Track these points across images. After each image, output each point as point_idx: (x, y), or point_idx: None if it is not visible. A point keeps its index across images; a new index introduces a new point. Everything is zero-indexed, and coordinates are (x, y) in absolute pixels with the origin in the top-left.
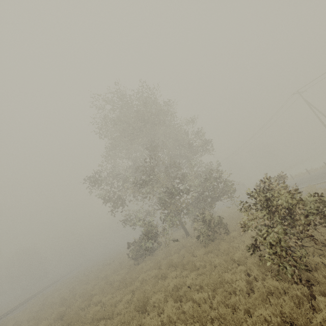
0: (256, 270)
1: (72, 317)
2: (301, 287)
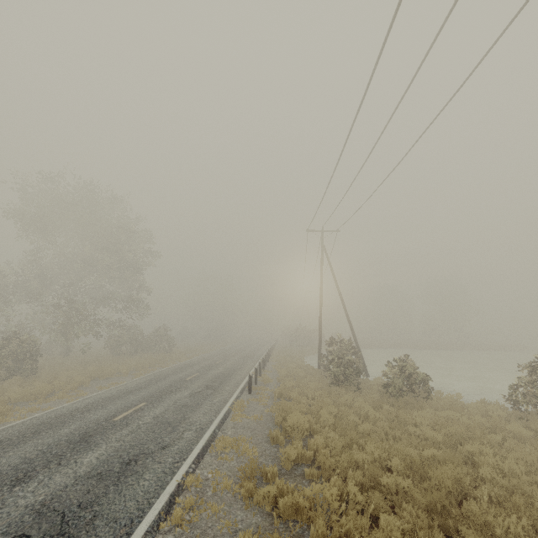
0: None
1: None
2: None
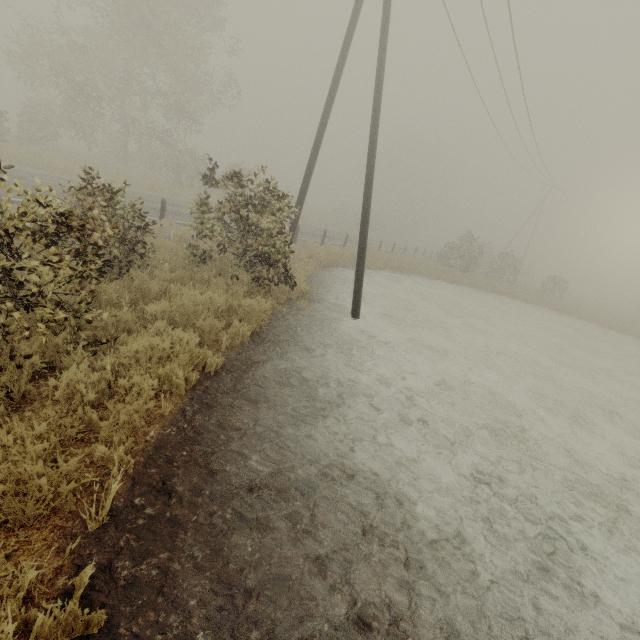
0: None
1: None
2: None
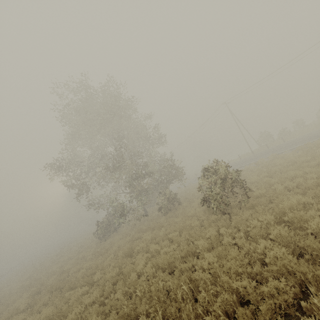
0: (203, 216)
1: (58, 284)
2: (226, 215)
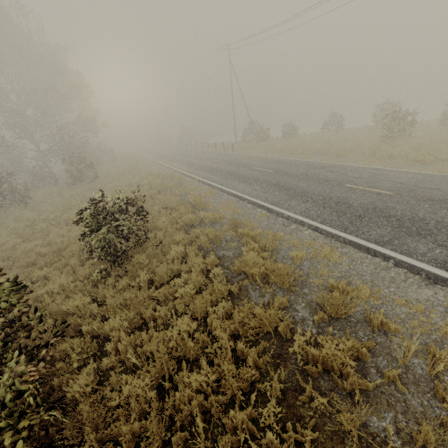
0: None
1: None
2: None
